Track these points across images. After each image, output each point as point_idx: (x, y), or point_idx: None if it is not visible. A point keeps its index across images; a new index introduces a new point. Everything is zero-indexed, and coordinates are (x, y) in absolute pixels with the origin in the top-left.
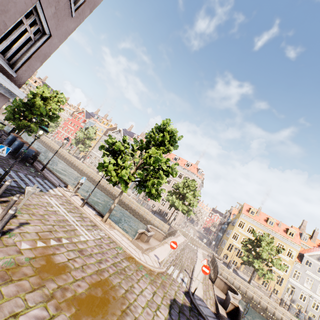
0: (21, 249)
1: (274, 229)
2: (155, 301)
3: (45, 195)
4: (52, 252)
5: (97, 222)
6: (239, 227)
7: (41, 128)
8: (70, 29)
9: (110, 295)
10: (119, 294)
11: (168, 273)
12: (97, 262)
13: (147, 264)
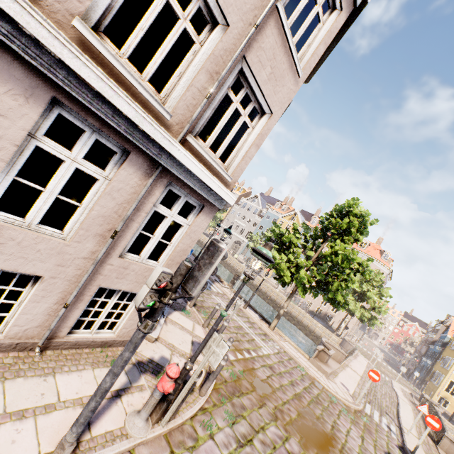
0: (231, 360)
1: None
2: (367, 448)
3: (212, 294)
4: (251, 366)
5: (266, 330)
6: None
7: (227, 231)
8: None
9: (320, 428)
10: (327, 429)
11: (366, 413)
12: (290, 384)
13: (339, 396)
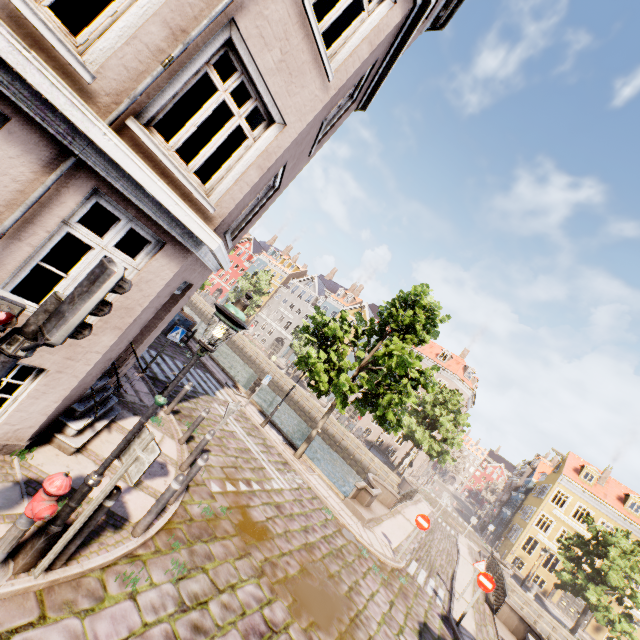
0: (213, 492)
1: None
2: (395, 617)
3: (214, 402)
4: (246, 502)
5: (289, 457)
6: (553, 504)
7: None
8: (300, 170)
9: (330, 589)
10: (342, 591)
11: (409, 573)
12: (302, 530)
13: (374, 549)
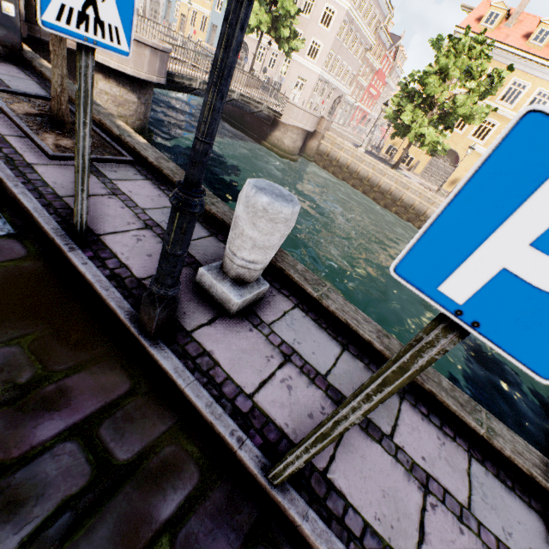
0: None
1: (545, 54)
2: None
3: None
4: None
5: None
6: None
7: None
8: None
9: None
10: None
11: None
12: None
13: None
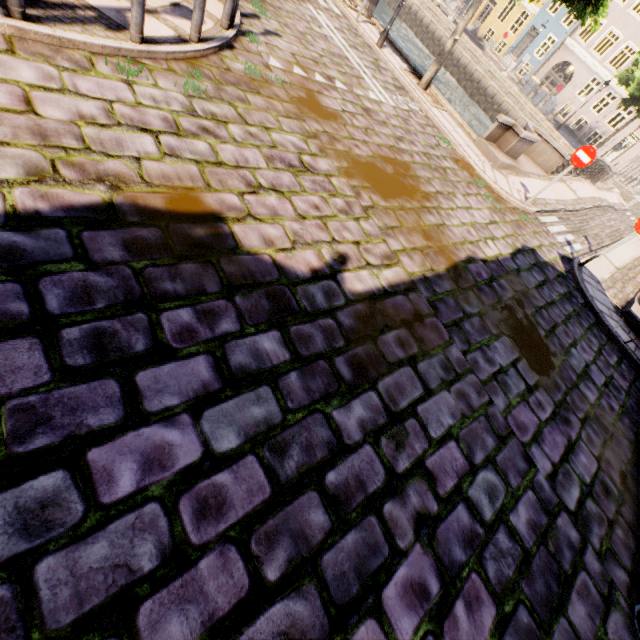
0: (270, 66)
1: None
2: (491, 231)
3: (308, 4)
4: (317, 90)
5: (407, 84)
6: None
7: None
8: None
9: (407, 182)
10: (424, 190)
11: (538, 220)
12: (393, 137)
13: (496, 186)
